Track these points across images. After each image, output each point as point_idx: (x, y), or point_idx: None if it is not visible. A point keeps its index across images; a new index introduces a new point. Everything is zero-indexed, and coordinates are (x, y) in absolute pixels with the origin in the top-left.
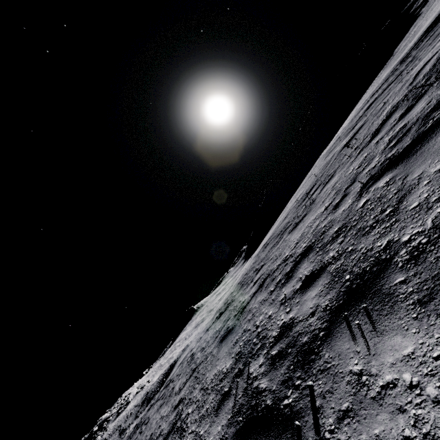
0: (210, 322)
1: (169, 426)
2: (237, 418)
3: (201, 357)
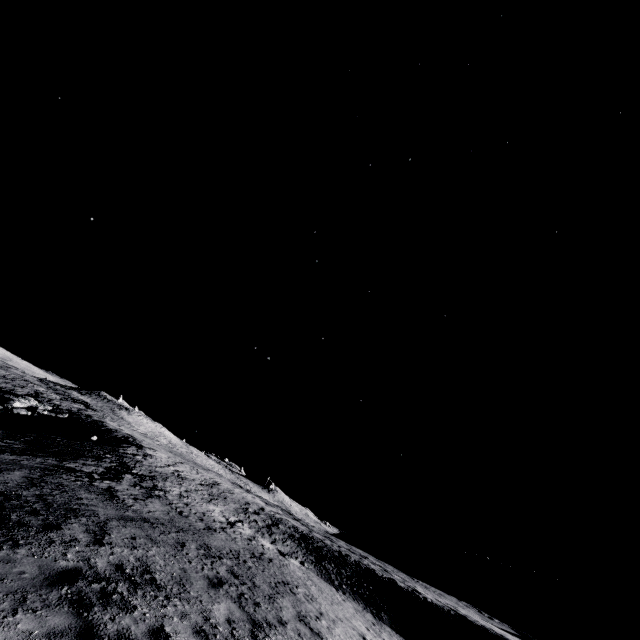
0: None
1: None
2: None
3: None
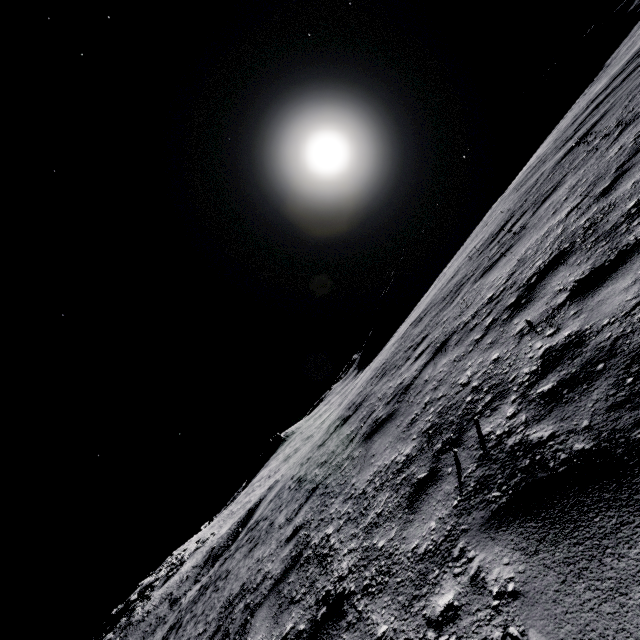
0: (320, 438)
1: (283, 563)
2: (483, 496)
3: (324, 472)
